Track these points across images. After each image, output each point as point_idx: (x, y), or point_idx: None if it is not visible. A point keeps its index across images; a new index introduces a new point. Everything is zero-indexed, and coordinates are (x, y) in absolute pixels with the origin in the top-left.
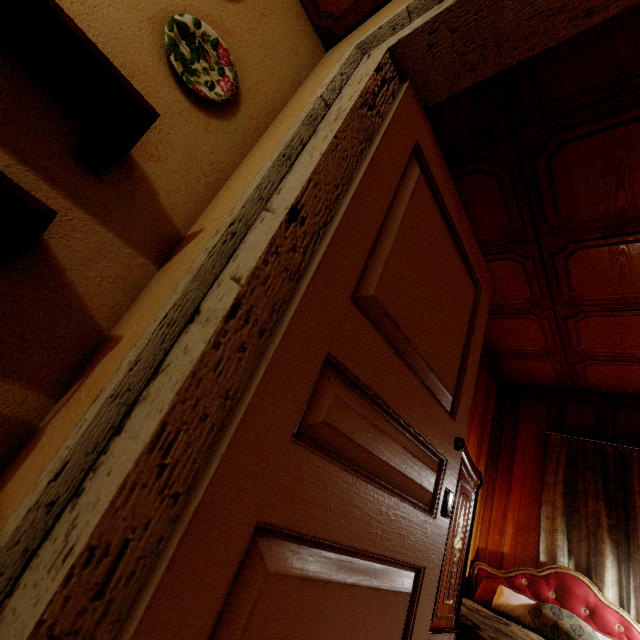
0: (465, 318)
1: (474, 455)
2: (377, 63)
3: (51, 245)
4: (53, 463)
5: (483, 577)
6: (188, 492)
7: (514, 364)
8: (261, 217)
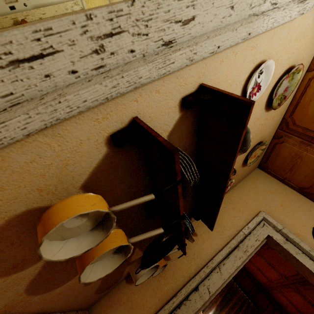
0: None
1: None
2: (263, 239)
3: None
4: (168, 307)
5: None
6: None
7: None
8: (217, 270)
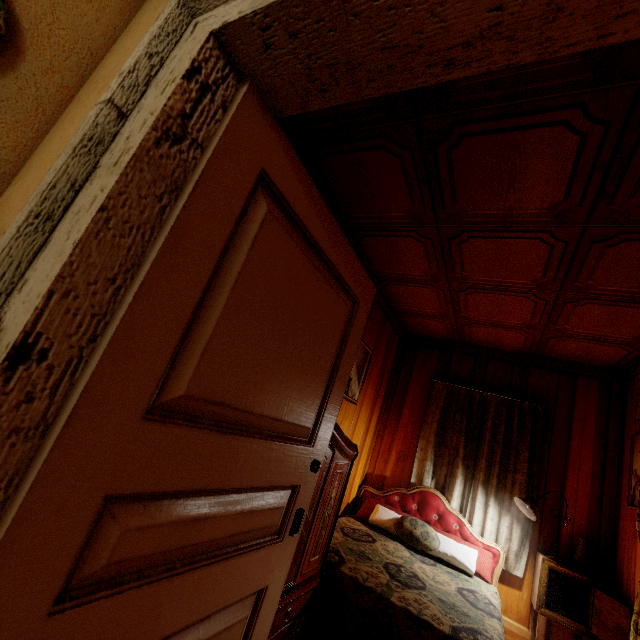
0: (334, 344)
1: (370, 403)
2: (189, 61)
3: None
4: None
5: (367, 496)
6: None
7: (415, 321)
8: None
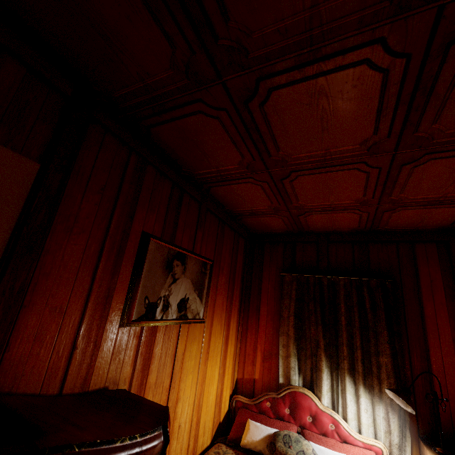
0: None
1: (224, 312)
2: None
3: None
4: None
5: (239, 407)
6: None
7: (253, 221)
8: None
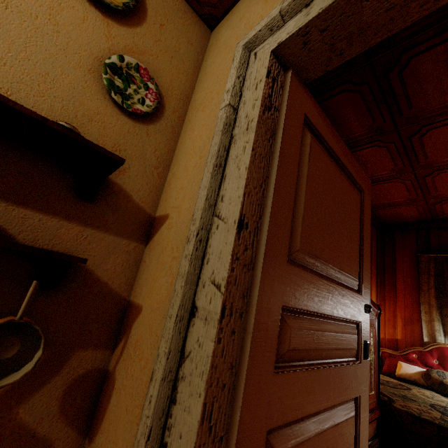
0: (357, 220)
1: None
2: (266, 69)
3: None
4: (142, 427)
5: (386, 357)
6: (226, 433)
7: (387, 212)
8: (215, 223)
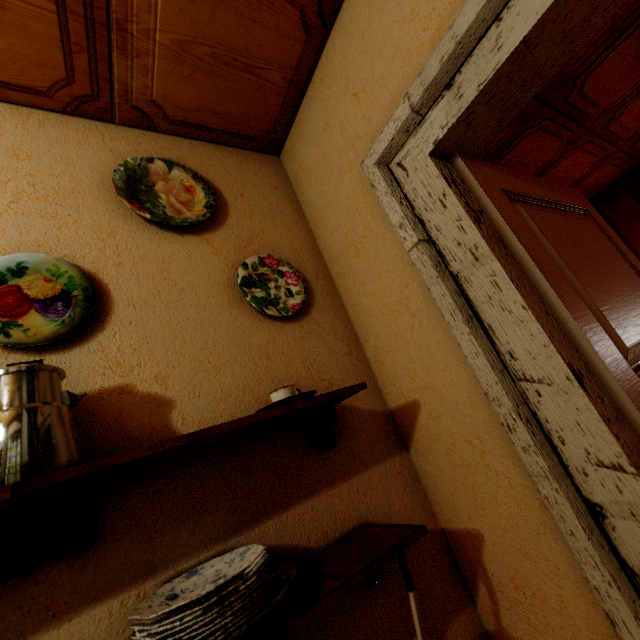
0: (614, 252)
1: None
2: (441, 178)
3: (371, 520)
4: None
5: None
6: None
7: None
8: (529, 390)
